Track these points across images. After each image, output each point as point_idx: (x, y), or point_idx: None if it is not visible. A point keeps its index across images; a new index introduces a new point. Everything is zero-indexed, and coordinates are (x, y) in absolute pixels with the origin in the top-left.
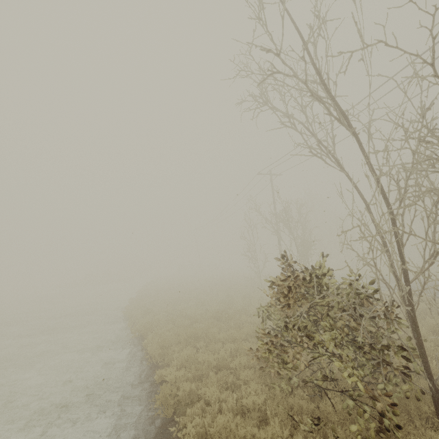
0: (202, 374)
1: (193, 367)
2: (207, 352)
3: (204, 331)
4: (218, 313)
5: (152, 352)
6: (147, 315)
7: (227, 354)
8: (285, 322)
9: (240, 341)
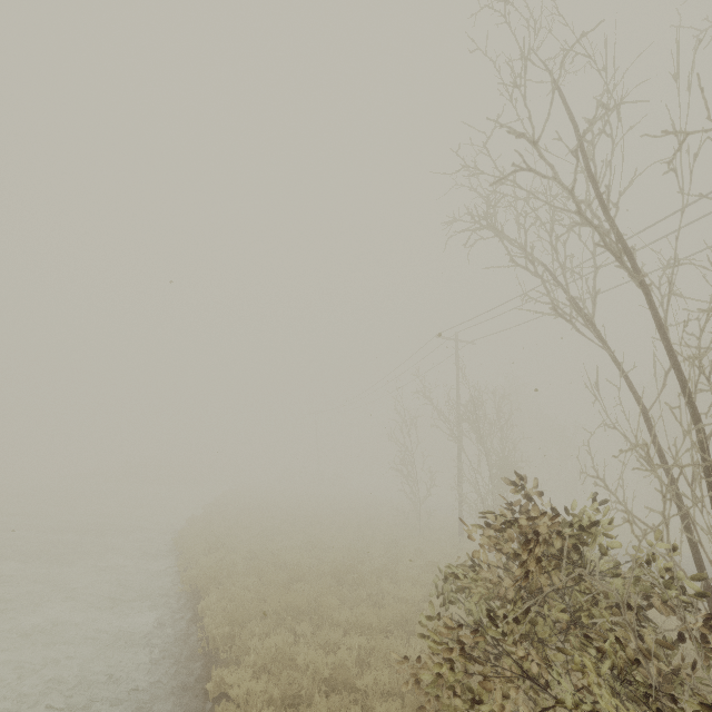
0: (298, 692)
1: (284, 675)
2: (314, 645)
3: (313, 601)
4: (341, 568)
5: (212, 630)
6: (215, 552)
7: (351, 657)
8: (478, 614)
9: (377, 632)
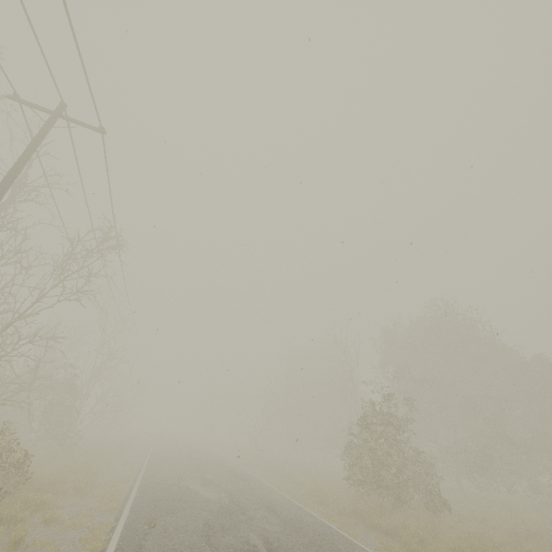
0: None
1: None
2: None
3: None
4: None
5: None
6: None
7: None
8: None
9: None
